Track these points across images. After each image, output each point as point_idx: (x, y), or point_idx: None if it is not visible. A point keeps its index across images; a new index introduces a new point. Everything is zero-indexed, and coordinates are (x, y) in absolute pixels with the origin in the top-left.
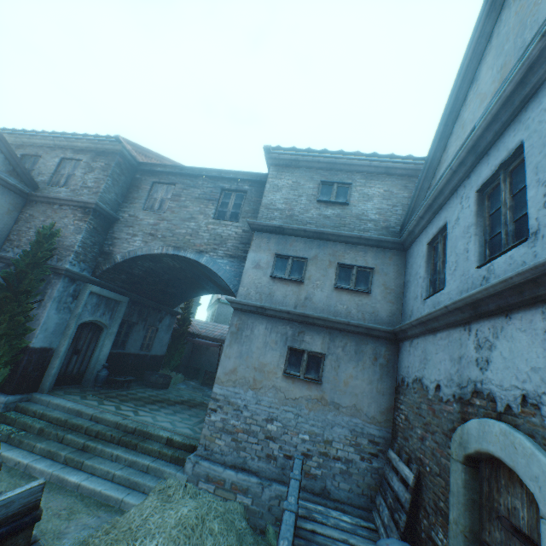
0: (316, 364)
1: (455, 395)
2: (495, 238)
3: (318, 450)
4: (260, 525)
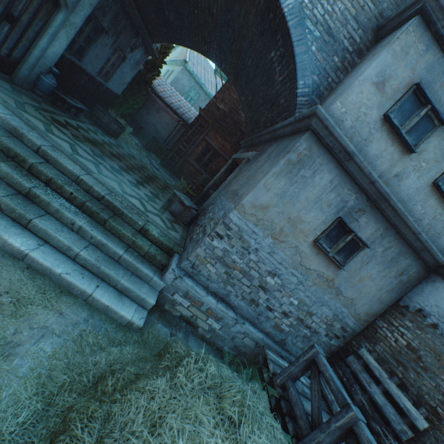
0: (351, 251)
1: None
2: None
3: (297, 316)
4: (218, 344)
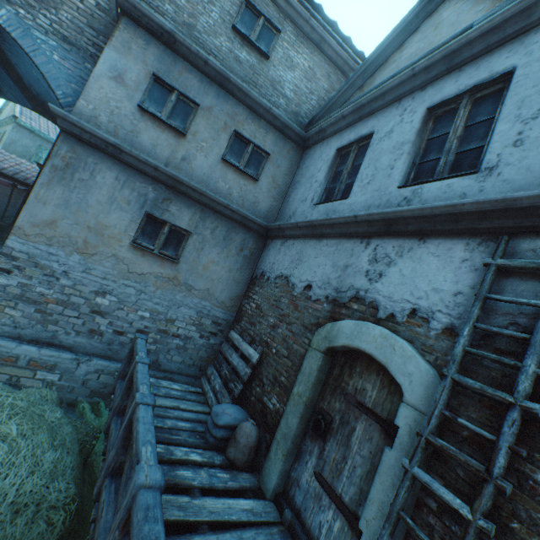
0: (178, 242)
1: (330, 297)
2: (425, 164)
3: (158, 328)
4: (69, 399)
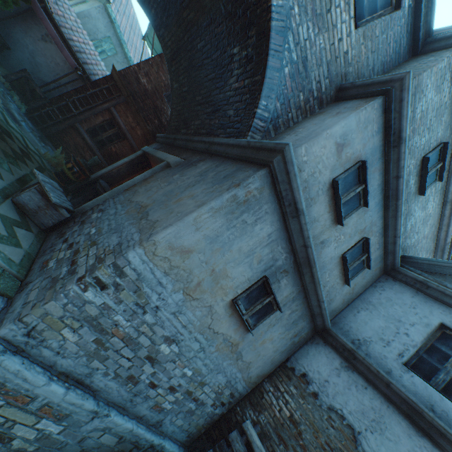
0: (264, 313)
1: None
2: None
3: (187, 388)
4: None
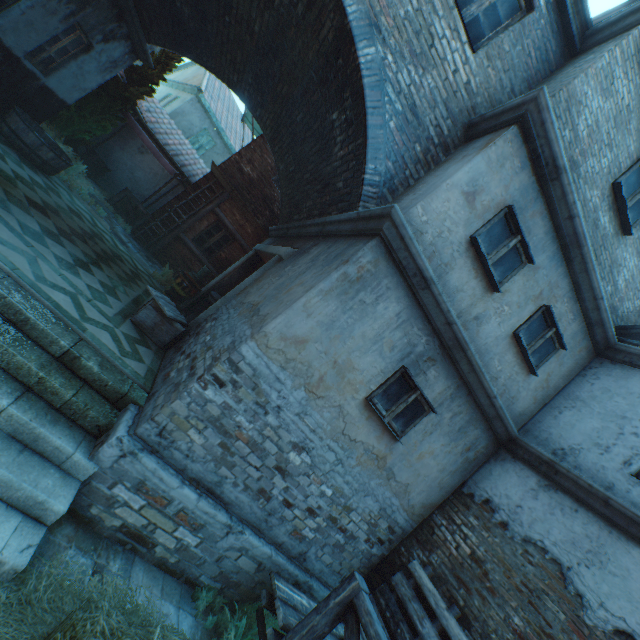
0: (413, 415)
1: None
2: None
3: (330, 513)
4: (191, 573)
